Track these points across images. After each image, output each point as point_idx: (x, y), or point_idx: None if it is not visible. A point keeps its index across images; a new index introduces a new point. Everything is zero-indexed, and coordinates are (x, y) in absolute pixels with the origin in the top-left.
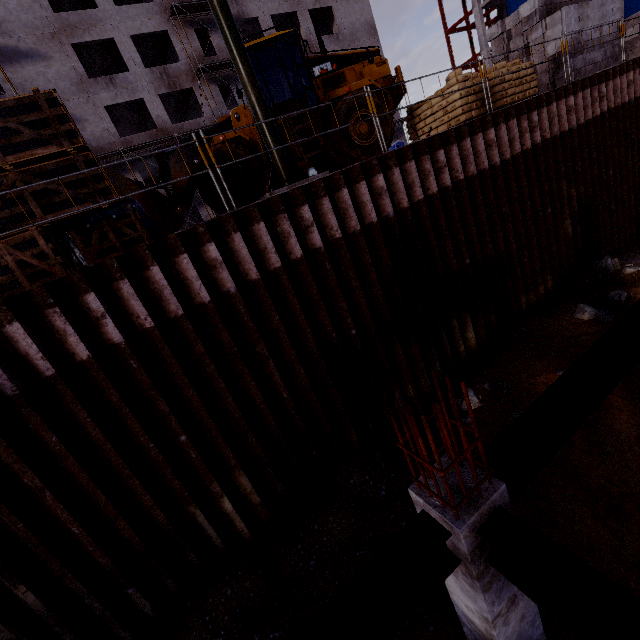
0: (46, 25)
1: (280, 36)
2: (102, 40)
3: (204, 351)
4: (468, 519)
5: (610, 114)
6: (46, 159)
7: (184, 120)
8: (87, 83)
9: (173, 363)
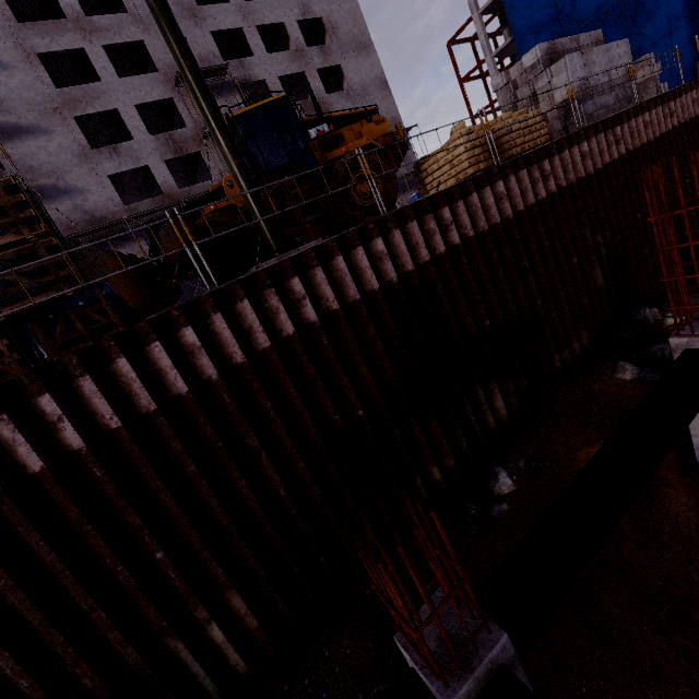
0: (48, 101)
1: (272, 102)
2: (106, 111)
3: (182, 449)
4: (459, 689)
5: (630, 156)
6: (4, 248)
7: (193, 183)
8: (90, 154)
9: (145, 467)
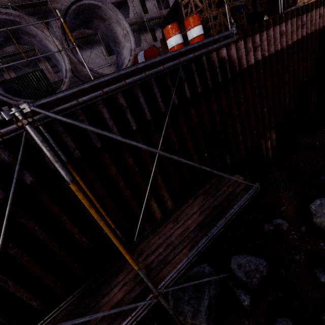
0: None
1: None
2: None
3: (275, 72)
4: None
5: None
6: None
7: None
8: None
9: (268, 74)
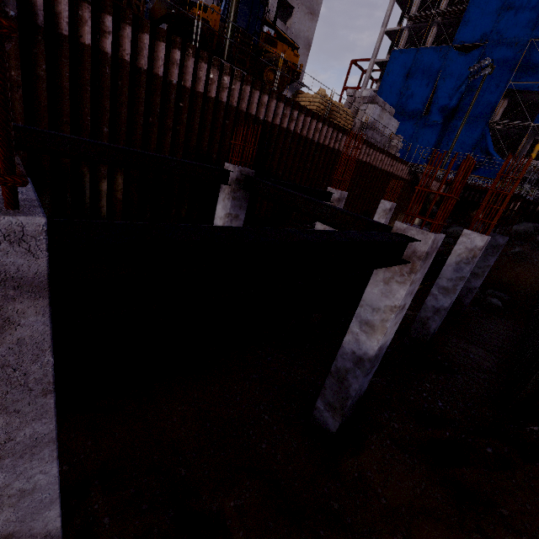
0: None
1: None
2: None
3: (144, 97)
4: (241, 167)
5: (369, 166)
6: None
7: None
8: None
9: (126, 88)
